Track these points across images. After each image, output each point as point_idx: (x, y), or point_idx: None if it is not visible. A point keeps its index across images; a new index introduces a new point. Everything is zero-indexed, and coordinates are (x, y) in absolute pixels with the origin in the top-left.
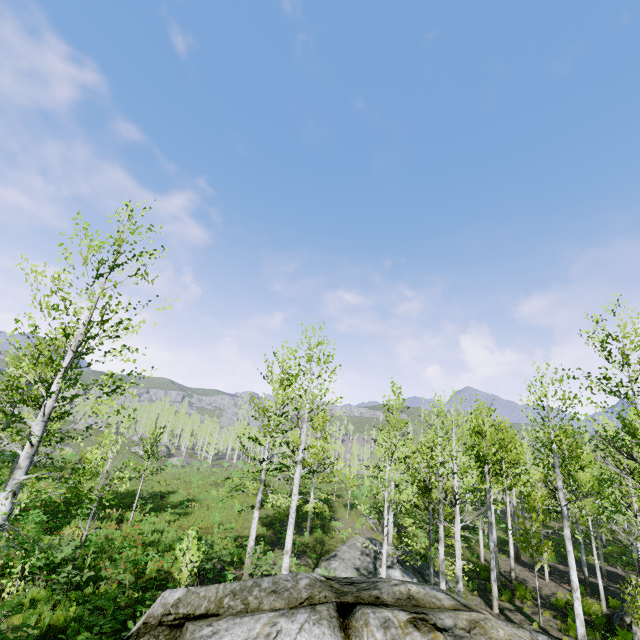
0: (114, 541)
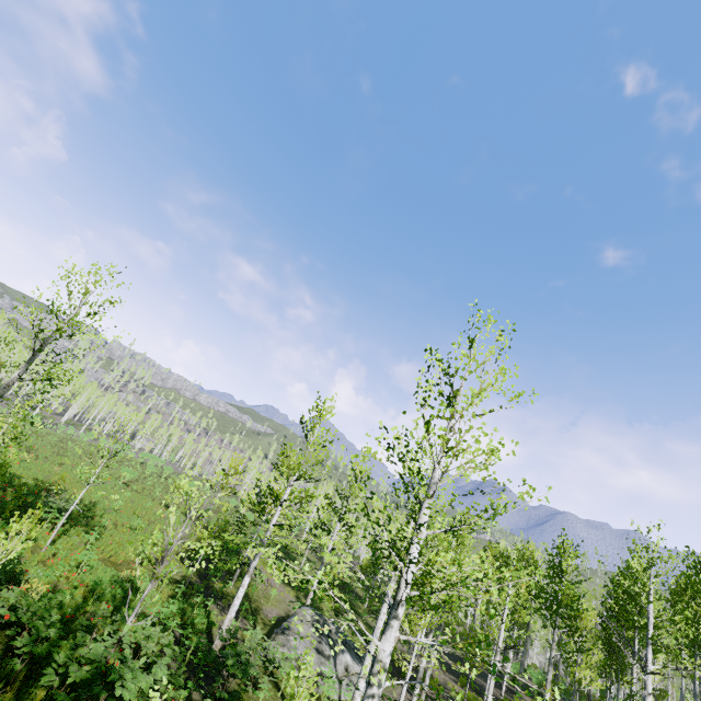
0: (66, 594)
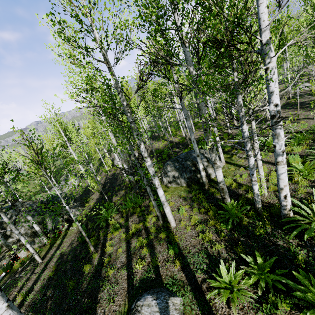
0: None
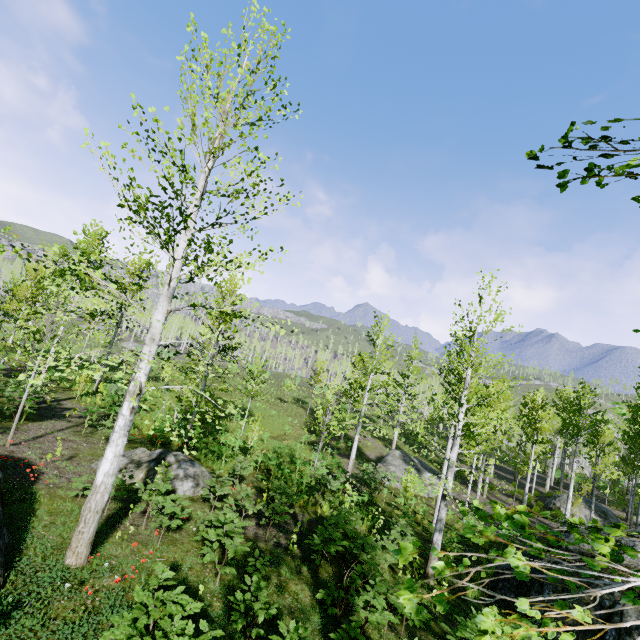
0: (269, 454)
